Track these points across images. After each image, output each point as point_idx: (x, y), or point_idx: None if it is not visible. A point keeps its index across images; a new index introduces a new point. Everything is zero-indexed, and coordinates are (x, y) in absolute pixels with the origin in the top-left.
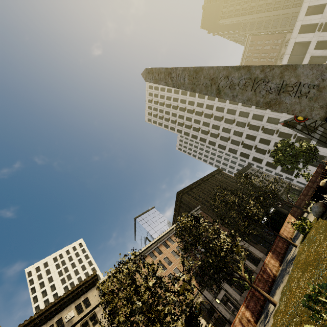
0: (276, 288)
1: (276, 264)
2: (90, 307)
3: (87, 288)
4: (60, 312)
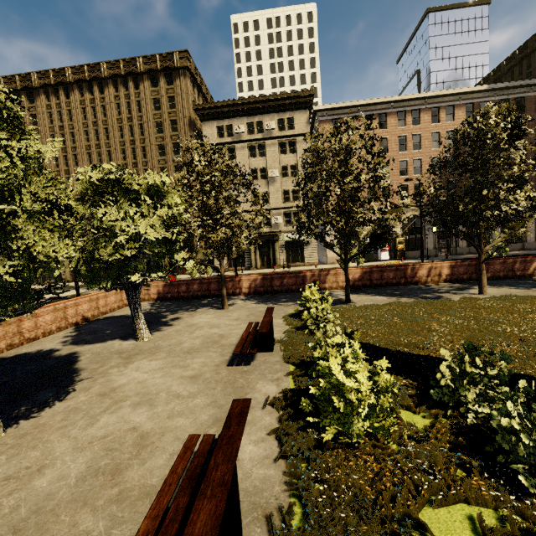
0: (509, 285)
1: None
2: (293, 132)
3: (296, 106)
4: (261, 114)
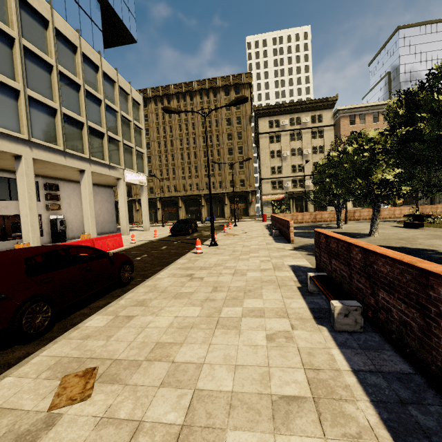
0: None
1: None
2: (321, 124)
3: (324, 107)
4: (300, 113)
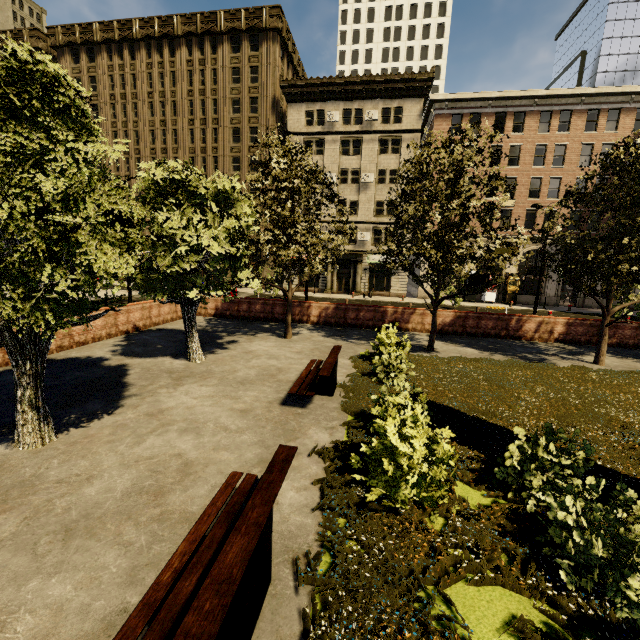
0: (637, 356)
1: None
2: (399, 126)
3: (408, 92)
4: (363, 100)
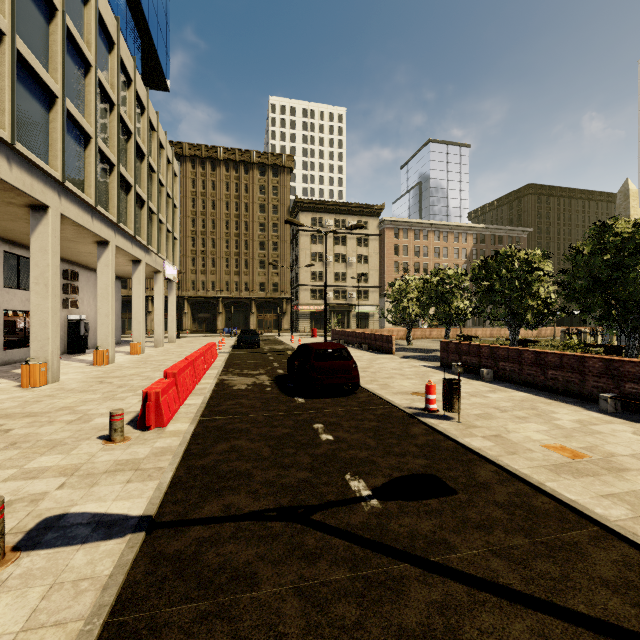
0: None
1: (530, 335)
2: (367, 232)
3: (371, 214)
4: (346, 215)
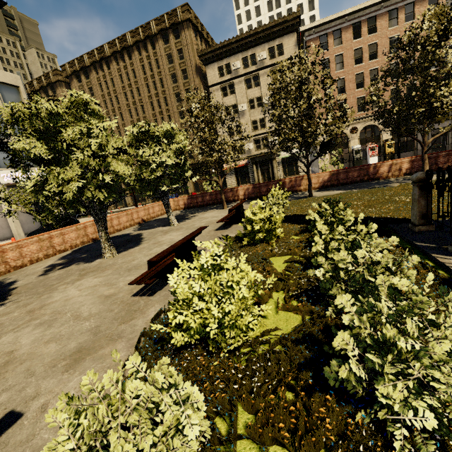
0: None
1: None
2: (282, 57)
3: (284, 31)
4: (254, 47)
